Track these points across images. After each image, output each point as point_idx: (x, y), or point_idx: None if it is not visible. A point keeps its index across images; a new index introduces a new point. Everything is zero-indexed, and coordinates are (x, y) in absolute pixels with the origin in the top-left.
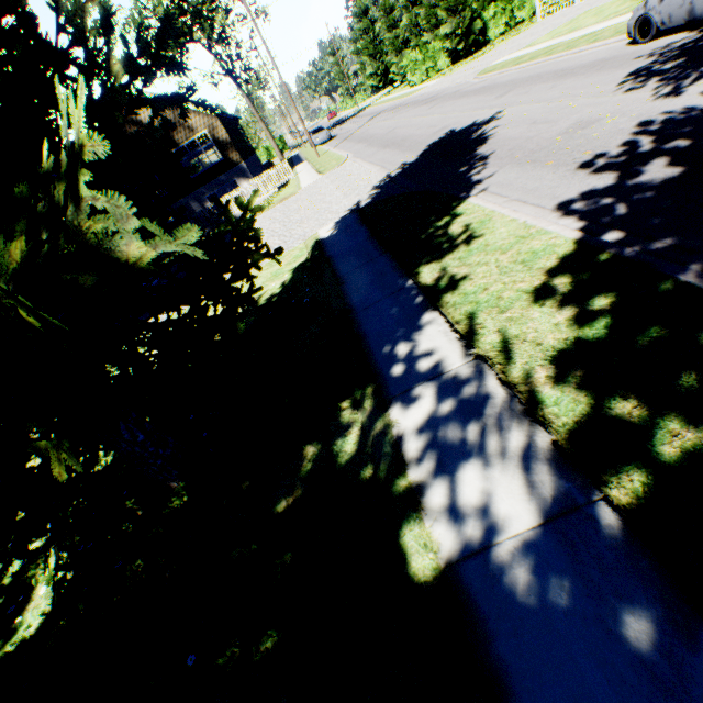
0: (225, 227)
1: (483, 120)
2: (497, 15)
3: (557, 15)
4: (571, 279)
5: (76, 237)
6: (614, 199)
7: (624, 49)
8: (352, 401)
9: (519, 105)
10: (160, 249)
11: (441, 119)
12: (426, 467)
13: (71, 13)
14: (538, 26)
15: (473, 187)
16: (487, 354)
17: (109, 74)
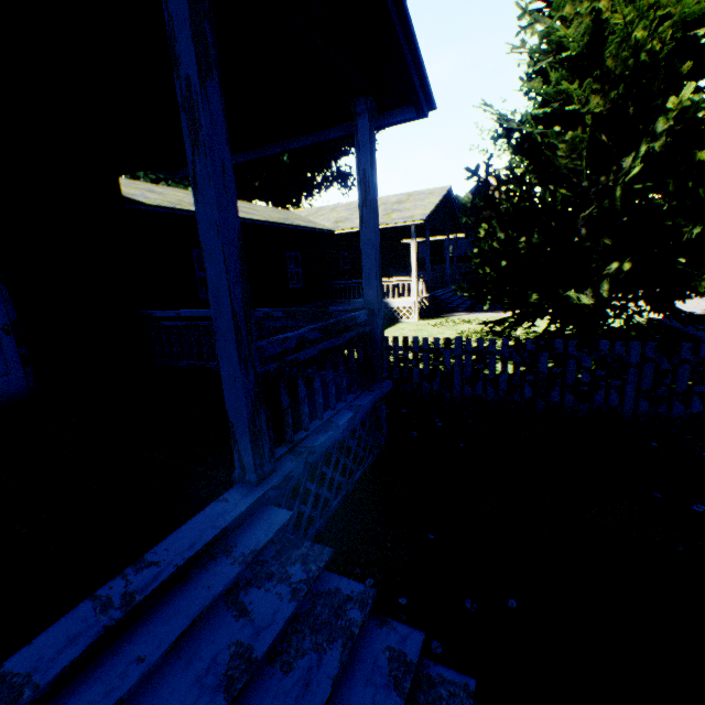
0: None
1: None
2: None
3: None
4: None
5: None
6: None
7: None
8: None
9: None
10: None
11: None
12: None
13: None
14: None
15: None
16: None
17: None
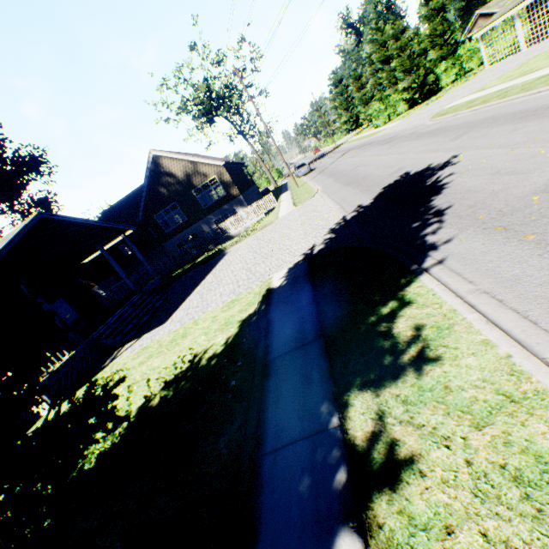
0: None
1: (438, 164)
2: (447, 69)
3: (504, 62)
4: None
5: None
6: None
7: None
8: None
9: (475, 150)
10: None
11: (397, 159)
12: None
13: None
14: (487, 73)
15: (428, 253)
16: None
17: None
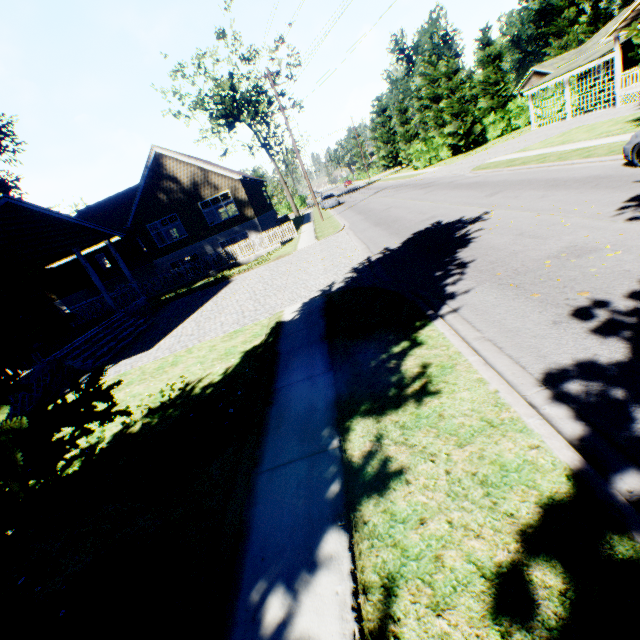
0: None
1: (470, 217)
2: (495, 122)
3: (550, 127)
4: (563, 582)
5: None
6: (629, 392)
7: (620, 169)
8: None
9: (506, 209)
10: None
11: (431, 206)
12: None
13: None
14: (532, 134)
15: (445, 301)
16: None
17: None
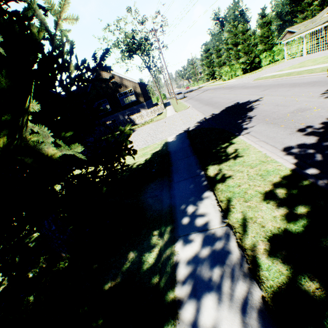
0: (112, 138)
1: (253, 100)
2: (266, 57)
3: (294, 60)
4: (286, 191)
5: (24, 141)
6: (315, 150)
7: (326, 78)
8: (159, 231)
9: (271, 96)
10: (64, 152)
11: (233, 96)
12: (186, 288)
13: (59, 45)
14: (285, 63)
15: (243, 130)
16: (233, 224)
17: (69, 70)
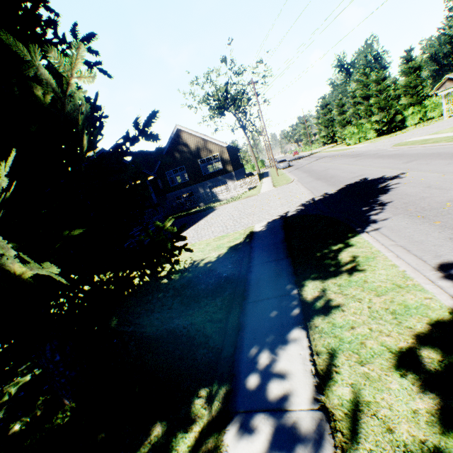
0: (145, 237)
1: (389, 176)
2: (413, 113)
3: None
4: (441, 356)
5: None
6: None
7: None
8: (209, 391)
9: (419, 171)
10: (36, 271)
11: (360, 169)
12: None
13: (72, 111)
14: (444, 122)
15: (369, 224)
16: (332, 409)
17: (83, 143)
